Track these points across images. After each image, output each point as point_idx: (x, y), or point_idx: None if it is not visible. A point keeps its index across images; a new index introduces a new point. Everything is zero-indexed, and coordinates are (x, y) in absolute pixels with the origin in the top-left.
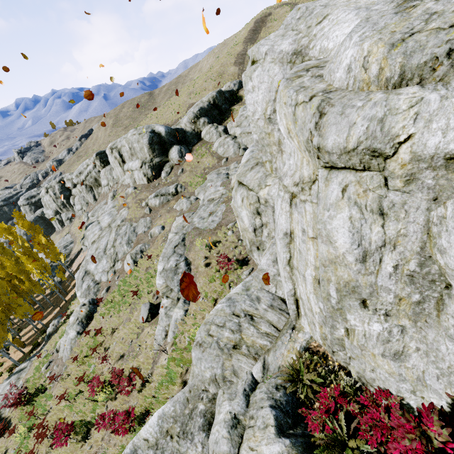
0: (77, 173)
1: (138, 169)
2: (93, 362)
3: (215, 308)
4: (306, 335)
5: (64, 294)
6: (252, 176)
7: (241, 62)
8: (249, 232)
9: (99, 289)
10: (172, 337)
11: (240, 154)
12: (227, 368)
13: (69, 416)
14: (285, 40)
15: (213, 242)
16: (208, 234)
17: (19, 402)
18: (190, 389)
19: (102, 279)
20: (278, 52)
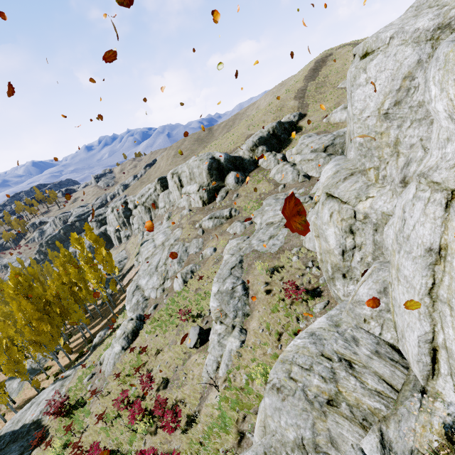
0: (140, 195)
1: (195, 193)
2: (134, 383)
3: (293, 343)
4: (450, 407)
5: (112, 306)
6: (347, 187)
7: (301, 96)
8: (334, 254)
9: (147, 305)
10: (224, 371)
11: (299, 181)
12: (320, 432)
13: (104, 442)
14: (421, 18)
15: (275, 267)
16: (269, 258)
17: (59, 412)
18: (265, 450)
19: (151, 296)
20: (412, 32)
